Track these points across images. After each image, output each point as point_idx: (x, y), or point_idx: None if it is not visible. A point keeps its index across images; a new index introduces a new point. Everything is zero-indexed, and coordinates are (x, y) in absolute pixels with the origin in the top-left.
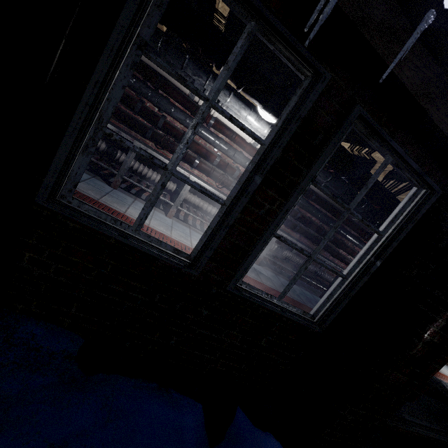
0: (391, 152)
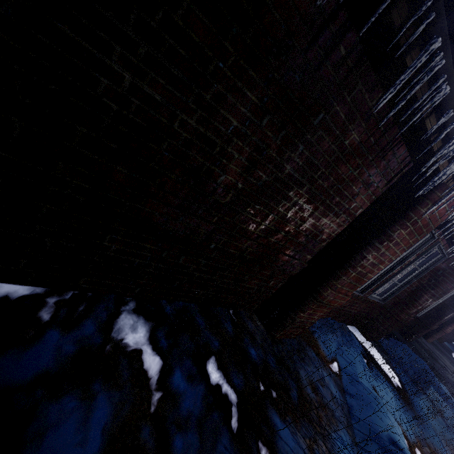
0: None
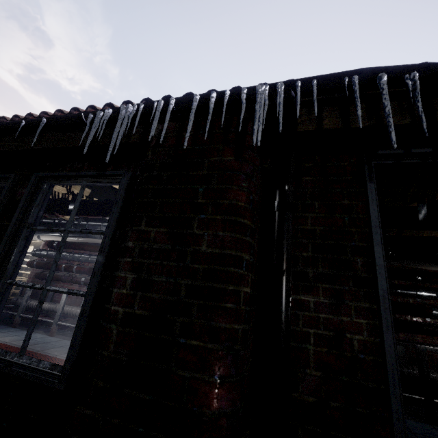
0: (78, 178)
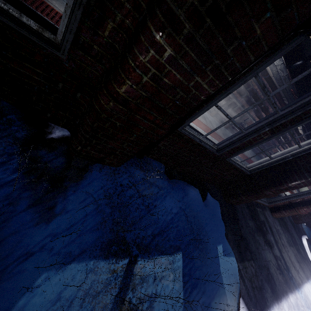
0: None
